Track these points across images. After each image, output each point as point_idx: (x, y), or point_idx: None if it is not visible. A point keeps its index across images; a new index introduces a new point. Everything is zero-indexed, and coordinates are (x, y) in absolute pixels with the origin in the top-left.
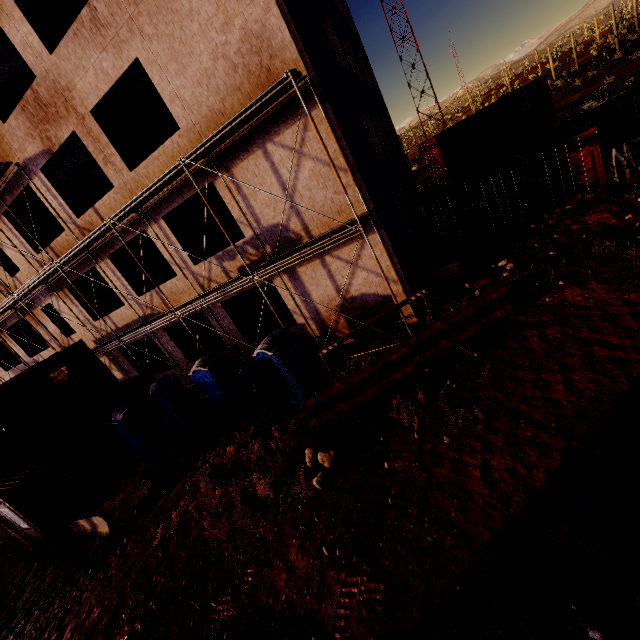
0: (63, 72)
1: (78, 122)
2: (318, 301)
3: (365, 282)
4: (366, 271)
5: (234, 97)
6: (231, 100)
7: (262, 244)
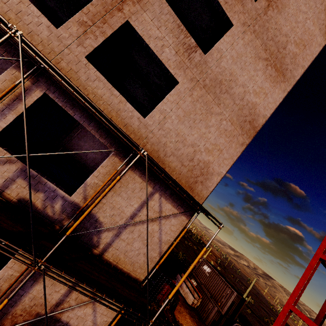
0: (151, 0)
1: (114, 0)
2: (32, 294)
3: (82, 316)
4: (93, 310)
5: (177, 162)
6: (175, 160)
7: (74, 218)
